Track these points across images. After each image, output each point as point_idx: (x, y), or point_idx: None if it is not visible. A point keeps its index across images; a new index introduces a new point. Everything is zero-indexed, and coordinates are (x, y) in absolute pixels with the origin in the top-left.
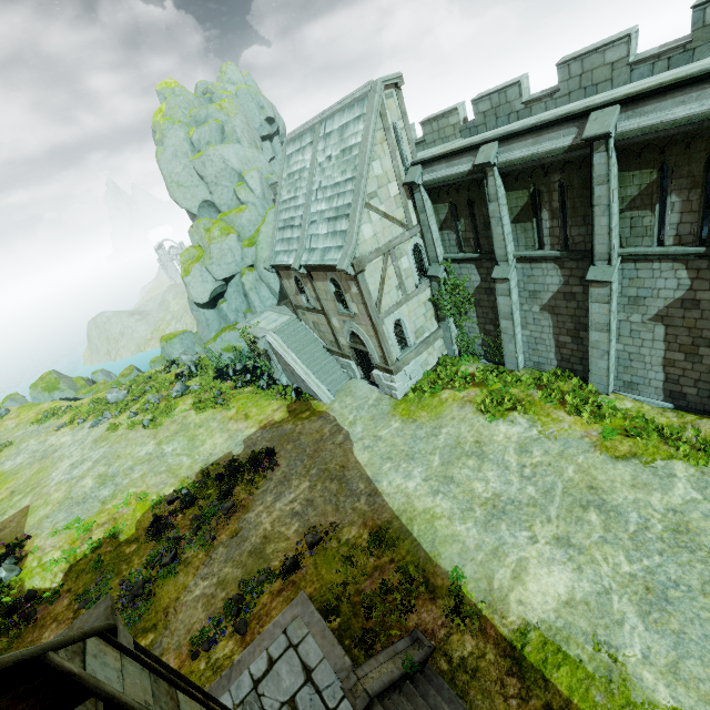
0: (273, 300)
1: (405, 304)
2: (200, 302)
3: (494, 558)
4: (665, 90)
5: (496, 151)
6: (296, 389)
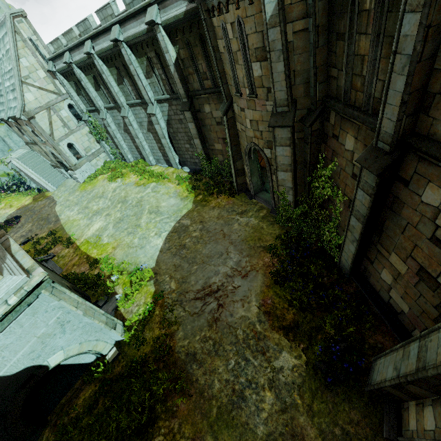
0: (23, 142)
1: (72, 135)
2: None
3: (87, 227)
4: (97, 35)
5: (69, 56)
6: (38, 188)
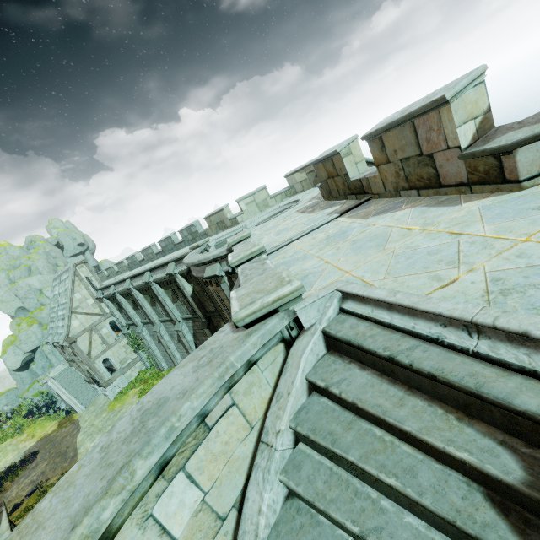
0: None
1: (109, 350)
2: (14, 368)
3: None
4: (134, 276)
5: (114, 288)
6: (67, 410)
